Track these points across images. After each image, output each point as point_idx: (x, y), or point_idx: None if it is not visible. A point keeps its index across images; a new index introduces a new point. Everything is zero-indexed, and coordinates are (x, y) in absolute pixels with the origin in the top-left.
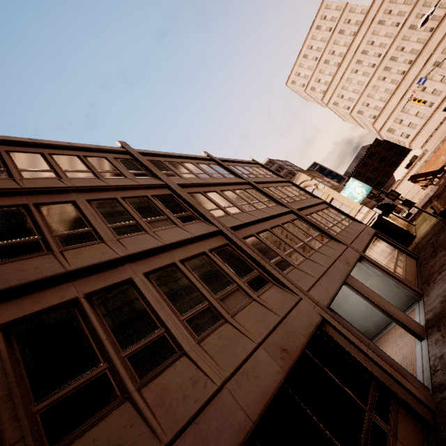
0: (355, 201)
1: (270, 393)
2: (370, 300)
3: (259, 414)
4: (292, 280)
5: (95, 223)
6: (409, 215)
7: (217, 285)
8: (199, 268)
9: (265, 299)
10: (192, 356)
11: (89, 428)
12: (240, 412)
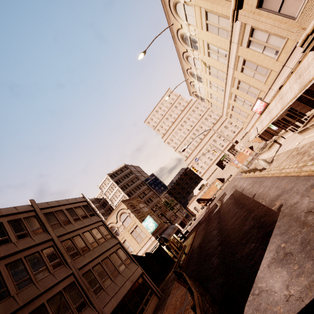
0: (148, 231)
1: None
2: None
3: None
4: None
5: None
6: (187, 232)
7: None
8: None
9: None
10: None
11: None
12: None
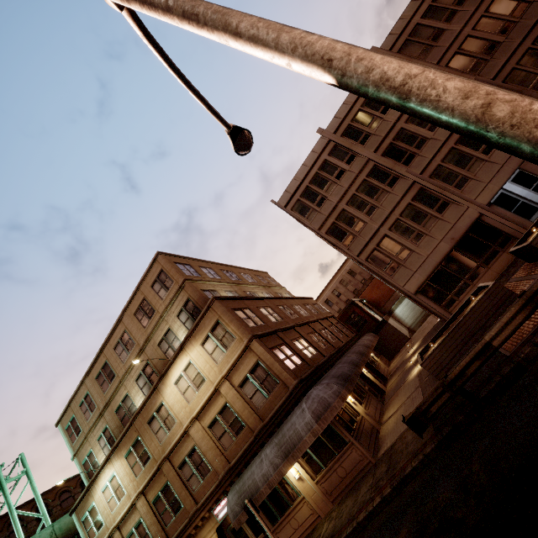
0: None
1: (444, 255)
2: (537, 176)
3: (440, 261)
4: (464, 196)
5: (358, 216)
6: None
7: (419, 220)
8: (409, 215)
9: (446, 216)
10: (416, 251)
11: (397, 272)
12: (434, 261)
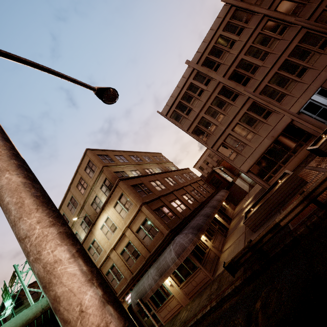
0: None
1: (267, 147)
2: None
3: (264, 151)
4: (282, 107)
5: (212, 121)
6: None
7: (251, 124)
8: (245, 120)
9: (269, 121)
10: (248, 145)
11: (236, 158)
12: (260, 152)
